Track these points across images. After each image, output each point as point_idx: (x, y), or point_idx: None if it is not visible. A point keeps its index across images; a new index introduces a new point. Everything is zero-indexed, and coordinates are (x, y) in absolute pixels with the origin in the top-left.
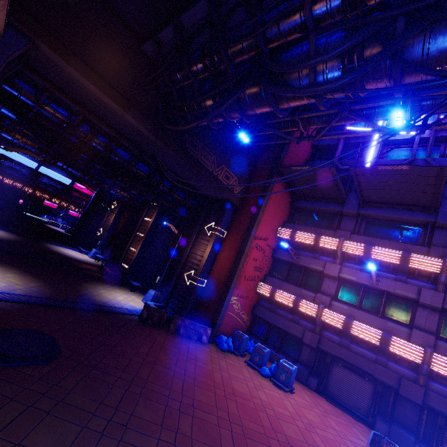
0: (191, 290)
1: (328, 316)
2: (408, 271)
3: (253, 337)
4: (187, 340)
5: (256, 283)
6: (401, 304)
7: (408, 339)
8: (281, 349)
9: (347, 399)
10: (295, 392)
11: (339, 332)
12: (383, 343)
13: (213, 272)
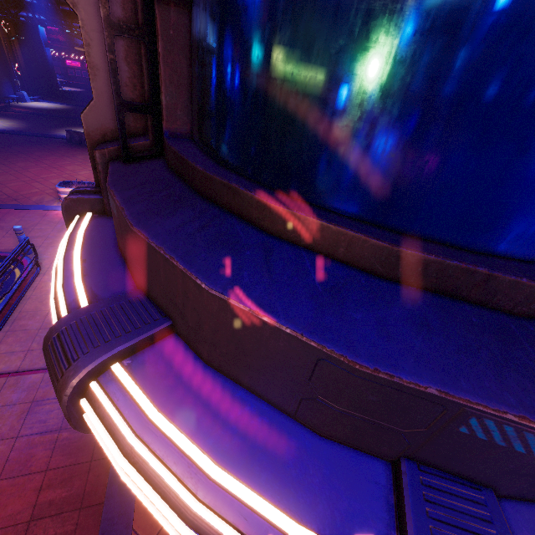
0: None
1: None
2: None
3: None
4: None
5: None
6: None
7: None
8: None
9: None
10: None
11: None
12: None
13: None
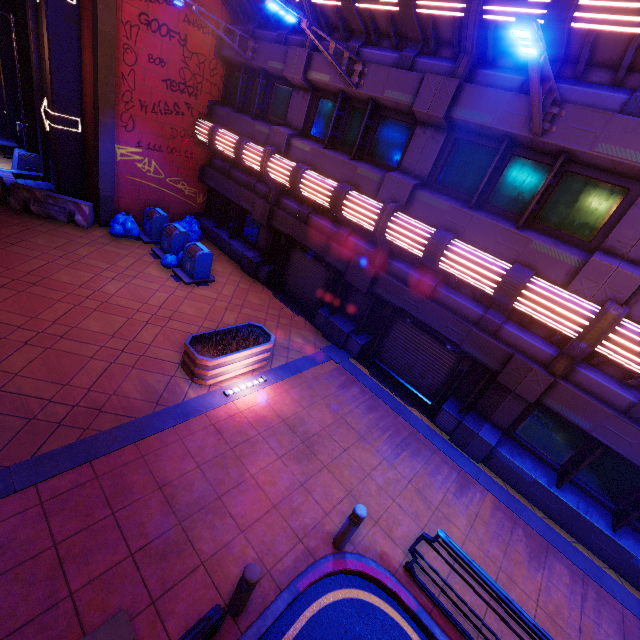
0: (53, 141)
1: (275, 169)
2: (423, 35)
3: (208, 221)
4: (43, 222)
5: (189, 121)
6: (398, 128)
7: (377, 195)
8: (240, 234)
9: (302, 292)
10: (209, 285)
11: (301, 198)
12: (333, 204)
13: (84, 99)
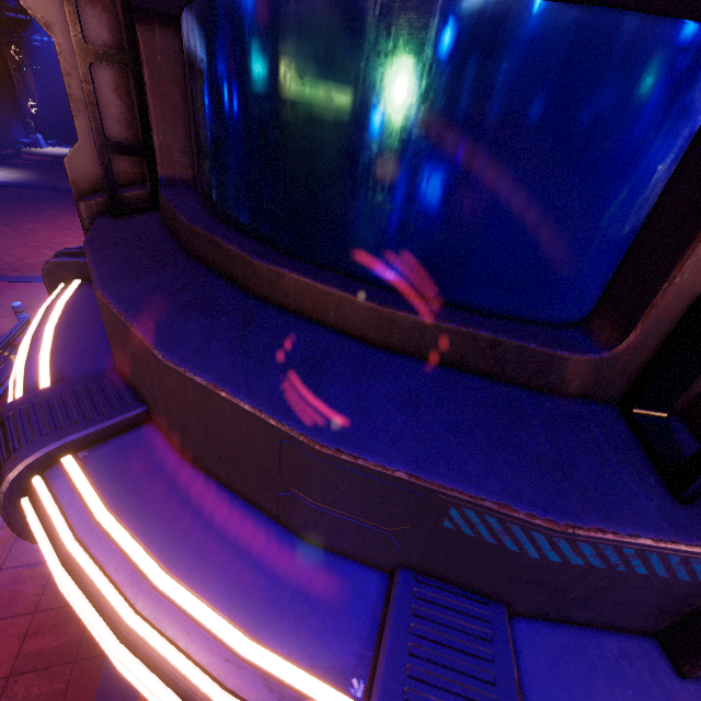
0: None
1: None
2: None
3: None
4: None
5: None
6: None
7: None
8: None
9: None
10: None
11: None
12: None
13: None
